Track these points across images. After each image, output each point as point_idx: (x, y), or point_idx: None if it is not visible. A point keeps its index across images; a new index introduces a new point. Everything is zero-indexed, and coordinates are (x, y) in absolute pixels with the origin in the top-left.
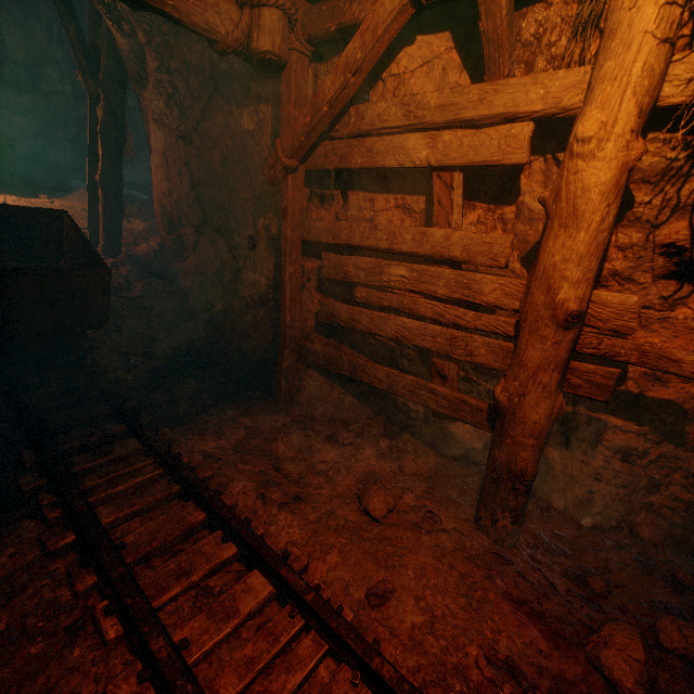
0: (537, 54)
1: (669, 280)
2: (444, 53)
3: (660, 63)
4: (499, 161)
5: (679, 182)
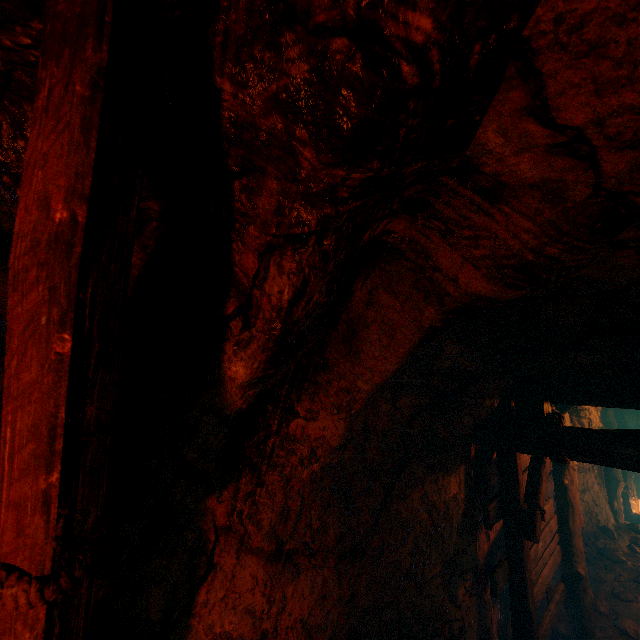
0: None
1: None
2: None
3: None
4: None
5: None
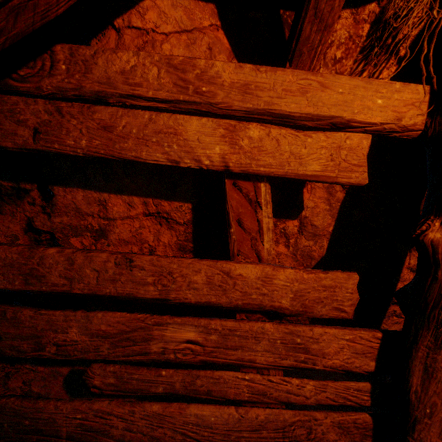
0: (321, 66)
1: None
2: (208, 28)
3: None
4: (333, 177)
5: None
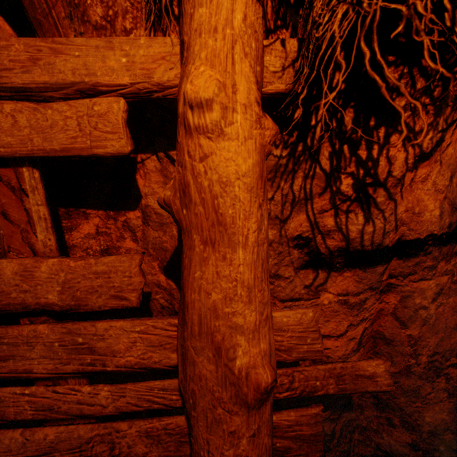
0: None
1: (306, 269)
2: None
3: (260, 27)
4: (87, 148)
5: (289, 178)
